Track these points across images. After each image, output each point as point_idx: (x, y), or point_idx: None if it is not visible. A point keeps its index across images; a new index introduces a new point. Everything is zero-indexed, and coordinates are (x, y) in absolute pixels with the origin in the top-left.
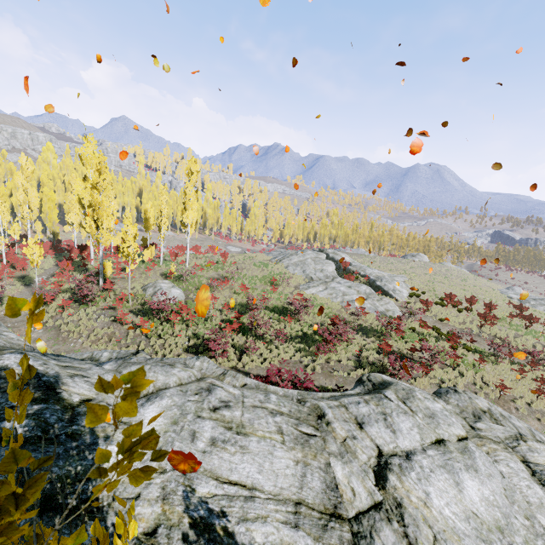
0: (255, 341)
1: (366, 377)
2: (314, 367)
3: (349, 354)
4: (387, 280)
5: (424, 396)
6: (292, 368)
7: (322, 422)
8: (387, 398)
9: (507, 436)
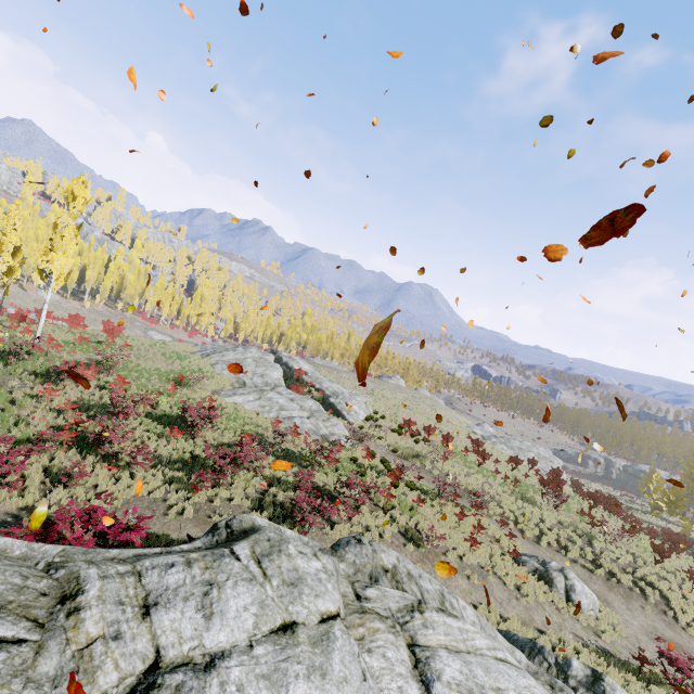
0: (98, 465)
1: (226, 521)
2: (184, 508)
3: (250, 489)
4: (343, 397)
5: (300, 550)
6: (145, 509)
7: (61, 610)
8: (235, 554)
9: (401, 606)
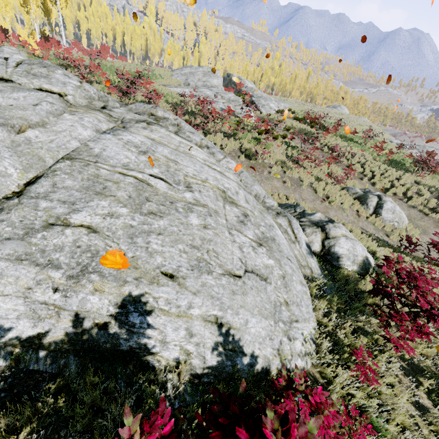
0: None
1: None
2: None
3: None
4: (264, 98)
5: (67, 74)
6: None
7: None
8: (6, 59)
9: (135, 119)
